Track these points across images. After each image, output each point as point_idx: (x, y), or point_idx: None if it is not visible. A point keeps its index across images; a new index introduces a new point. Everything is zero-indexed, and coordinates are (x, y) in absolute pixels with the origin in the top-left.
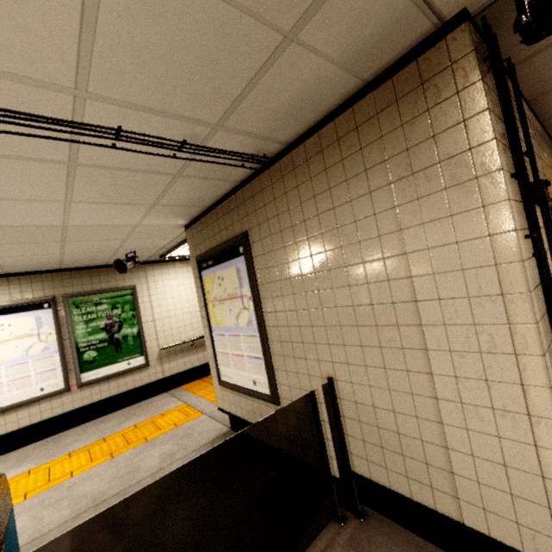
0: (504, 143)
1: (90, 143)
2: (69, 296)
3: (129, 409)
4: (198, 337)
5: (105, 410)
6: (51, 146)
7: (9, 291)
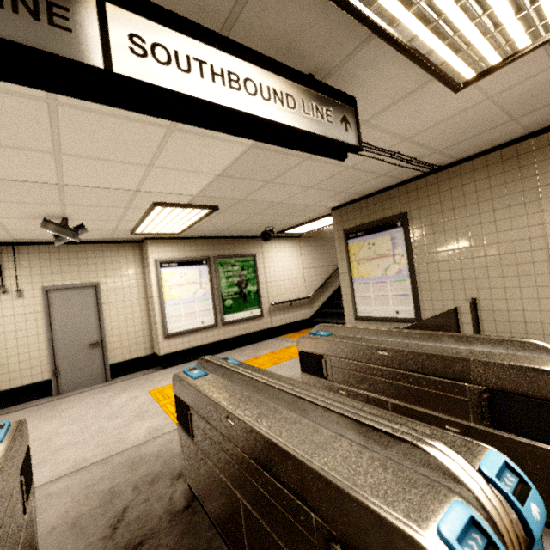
0: None
1: (377, 159)
2: (217, 257)
3: (252, 346)
4: (295, 299)
5: (235, 345)
6: (357, 159)
7: (184, 249)
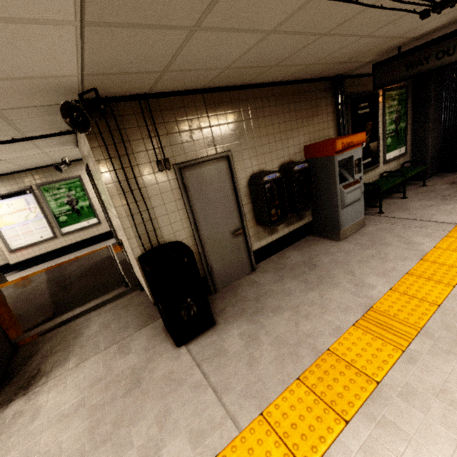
0: (112, 157)
1: None
2: (39, 185)
3: (94, 246)
4: None
5: (81, 247)
6: None
7: (4, 185)
